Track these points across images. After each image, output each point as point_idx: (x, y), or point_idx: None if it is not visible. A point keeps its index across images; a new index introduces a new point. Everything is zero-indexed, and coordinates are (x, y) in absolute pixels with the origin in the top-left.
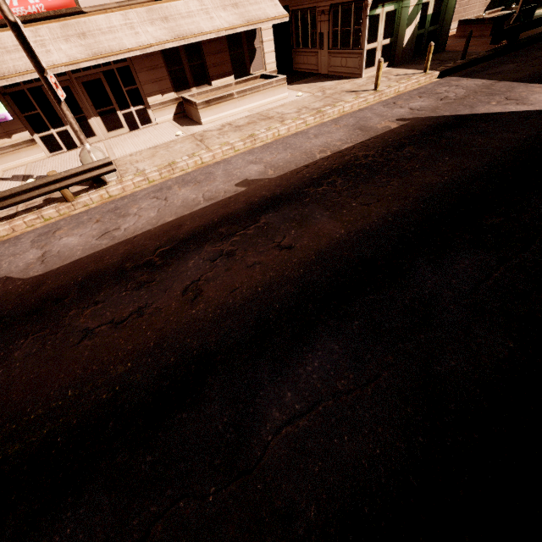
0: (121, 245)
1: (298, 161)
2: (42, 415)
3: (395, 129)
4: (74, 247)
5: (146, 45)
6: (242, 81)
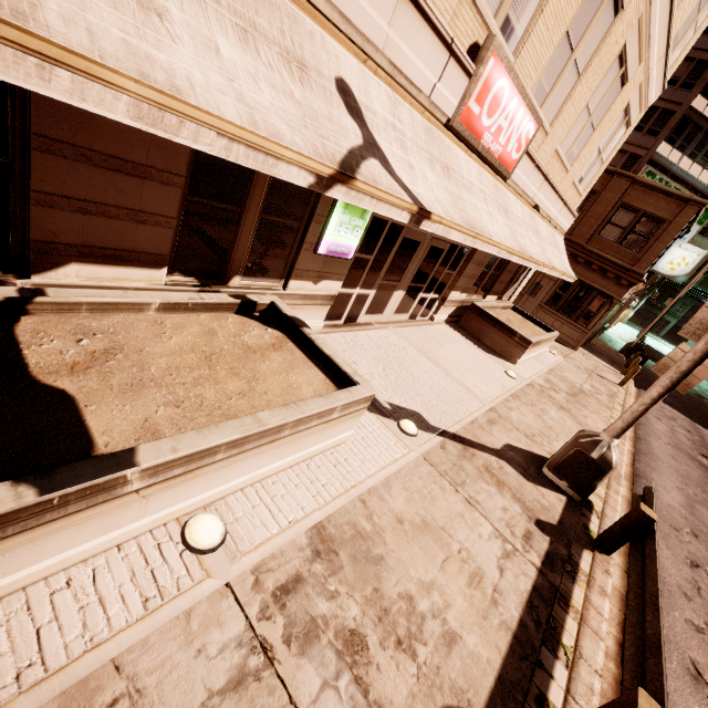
0: None
1: None
2: None
3: None
4: None
5: (543, 262)
6: (504, 307)
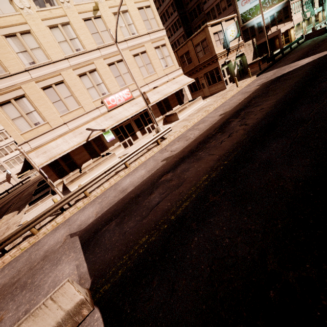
0: (198, 137)
1: (234, 105)
2: (233, 149)
3: (259, 87)
4: (180, 145)
5: (156, 100)
6: (183, 105)
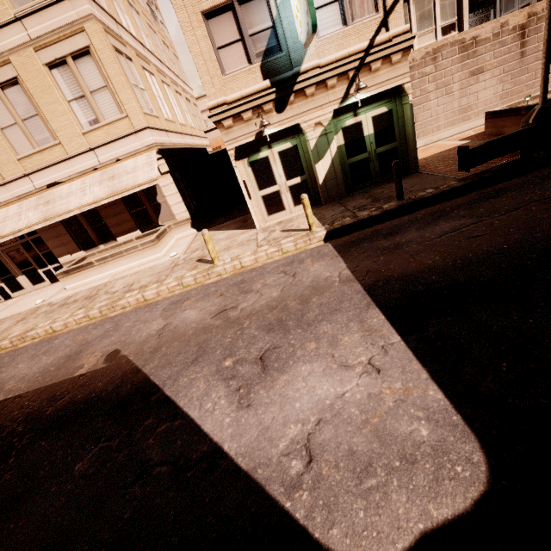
0: None
1: None
2: None
3: (68, 381)
4: None
5: (15, 230)
6: (144, 235)
